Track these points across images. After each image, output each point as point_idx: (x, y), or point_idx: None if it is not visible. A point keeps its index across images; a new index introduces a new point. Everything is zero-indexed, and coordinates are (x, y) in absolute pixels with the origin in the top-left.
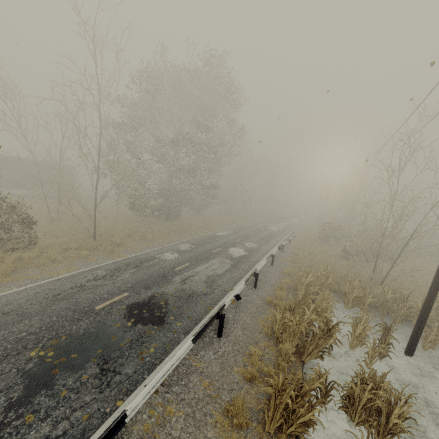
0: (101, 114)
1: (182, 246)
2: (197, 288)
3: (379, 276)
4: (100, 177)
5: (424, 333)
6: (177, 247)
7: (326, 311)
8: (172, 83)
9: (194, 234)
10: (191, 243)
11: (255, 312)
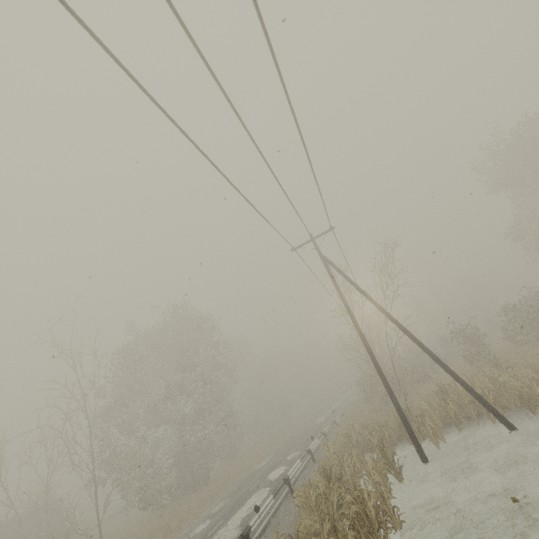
0: (87, 414)
1: (215, 508)
2: (232, 537)
3: (414, 403)
4: (98, 481)
5: (444, 433)
6: (209, 514)
7: (344, 469)
8: (147, 346)
9: (231, 487)
10: (225, 499)
11: (292, 520)
